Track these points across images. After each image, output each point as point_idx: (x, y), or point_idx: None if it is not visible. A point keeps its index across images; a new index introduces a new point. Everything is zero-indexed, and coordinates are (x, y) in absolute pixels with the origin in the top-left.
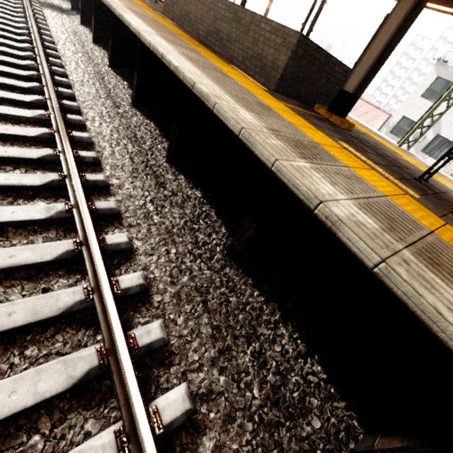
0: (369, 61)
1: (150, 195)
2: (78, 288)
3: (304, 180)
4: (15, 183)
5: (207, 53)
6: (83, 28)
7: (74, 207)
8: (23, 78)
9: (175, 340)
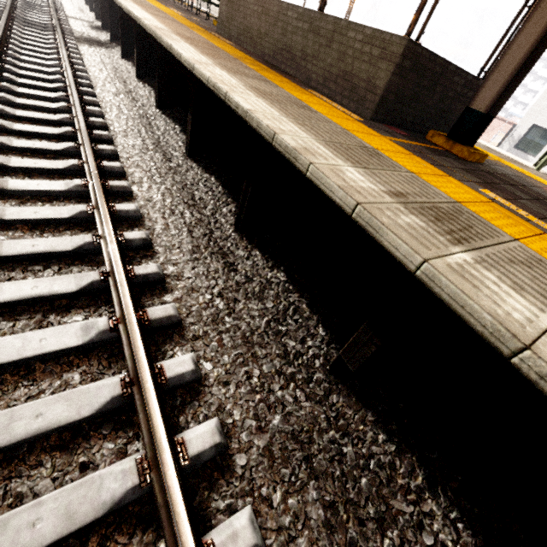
0: (510, 65)
1: (218, 285)
2: (130, 464)
3: (480, 296)
4: (44, 293)
5: (278, 78)
6: (125, 62)
7: (120, 322)
8: (56, 137)
9: (273, 537)
